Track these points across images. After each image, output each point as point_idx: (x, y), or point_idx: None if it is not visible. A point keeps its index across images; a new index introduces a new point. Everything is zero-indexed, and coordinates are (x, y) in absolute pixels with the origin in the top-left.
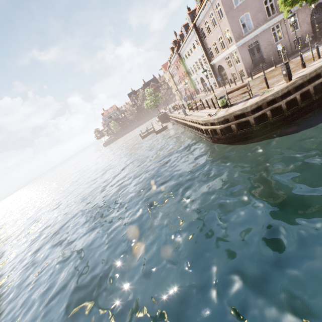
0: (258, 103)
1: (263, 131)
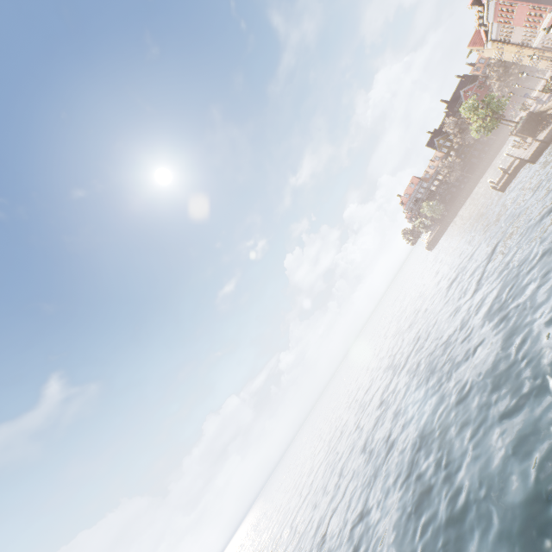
0: None
1: None
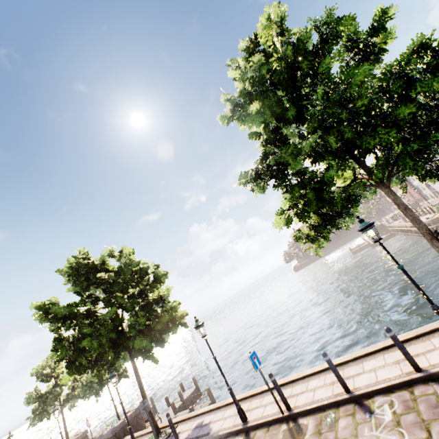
0: None
1: None
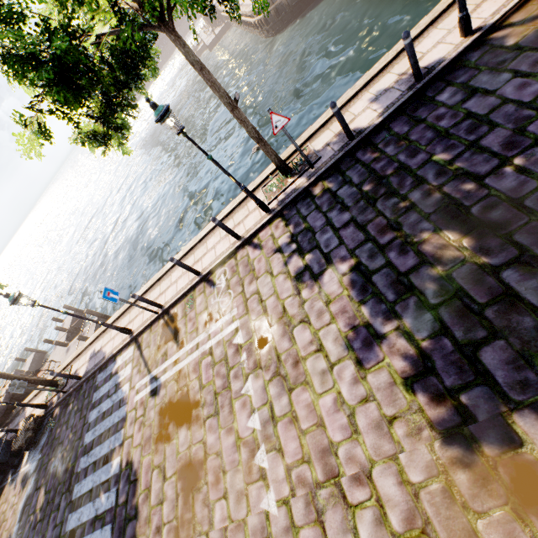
0: None
1: (298, 11)
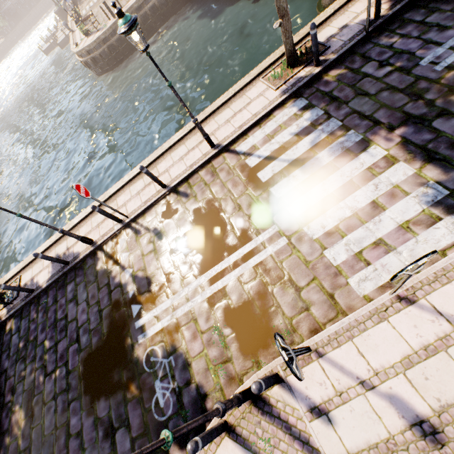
0: (96, 42)
1: (113, 65)
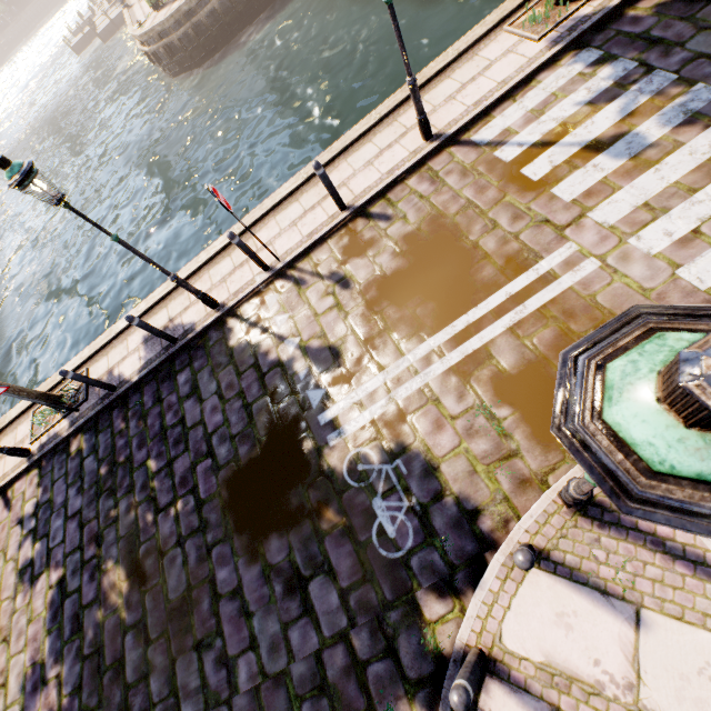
0: (175, 17)
1: (200, 58)
